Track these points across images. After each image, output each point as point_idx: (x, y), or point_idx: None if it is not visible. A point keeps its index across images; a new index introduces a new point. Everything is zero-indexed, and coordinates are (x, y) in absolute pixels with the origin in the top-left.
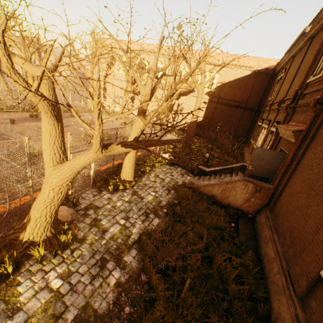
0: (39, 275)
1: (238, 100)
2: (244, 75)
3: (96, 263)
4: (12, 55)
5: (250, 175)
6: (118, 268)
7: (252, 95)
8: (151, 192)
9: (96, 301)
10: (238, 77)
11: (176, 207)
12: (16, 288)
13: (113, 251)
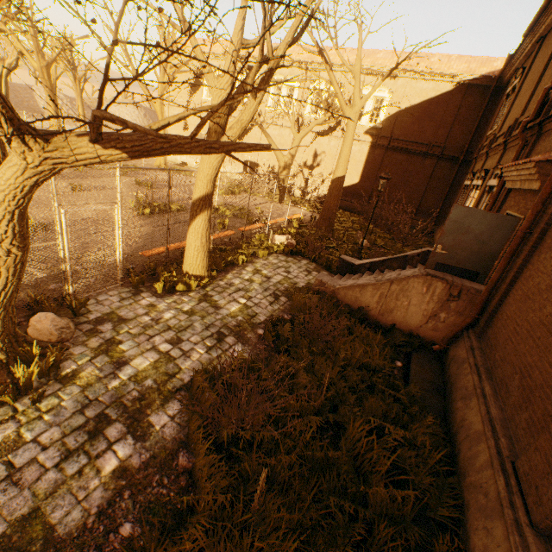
0: None
1: (427, 142)
2: (440, 93)
3: (84, 425)
4: None
5: (439, 266)
6: (130, 438)
7: (454, 131)
8: (238, 298)
9: (57, 507)
10: (428, 98)
11: (285, 326)
12: None
13: (128, 403)
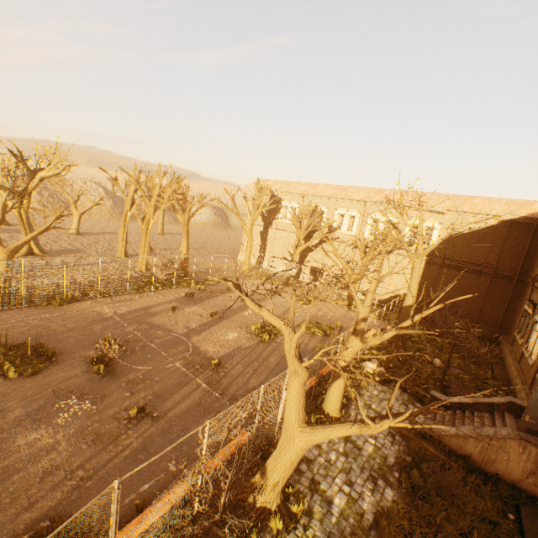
0: None
1: (479, 263)
2: (486, 226)
3: None
4: (260, 309)
5: (529, 430)
6: None
7: (504, 255)
8: (368, 438)
9: None
10: (475, 229)
11: (412, 470)
12: None
13: (348, 536)
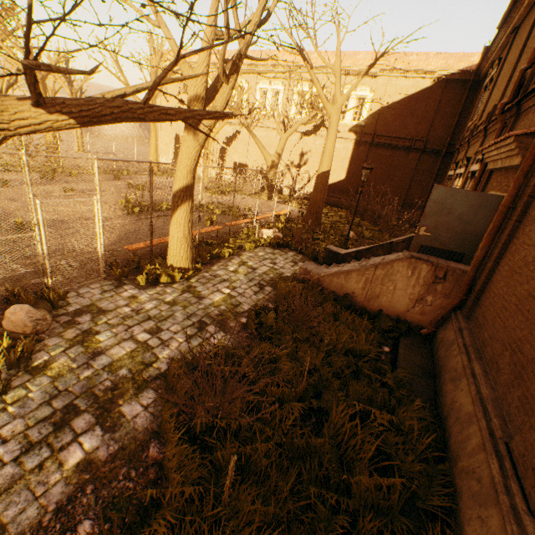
0: None
1: (410, 137)
2: (420, 90)
3: (50, 416)
4: None
5: (424, 249)
6: (98, 429)
7: (435, 125)
8: (222, 288)
9: (11, 504)
10: (409, 95)
11: (269, 314)
12: None
13: (100, 393)
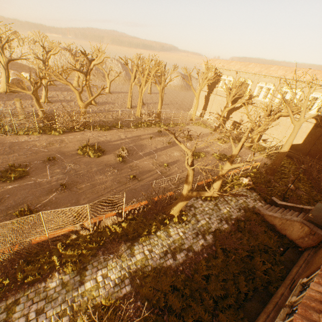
0: (175, 228)
1: None
2: None
3: (194, 233)
4: (180, 144)
5: (309, 221)
6: (203, 239)
7: None
8: (226, 207)
9: (194, 246)
10: None
11: (241, 222)
12: (169, 229)
13: (201, 231)
